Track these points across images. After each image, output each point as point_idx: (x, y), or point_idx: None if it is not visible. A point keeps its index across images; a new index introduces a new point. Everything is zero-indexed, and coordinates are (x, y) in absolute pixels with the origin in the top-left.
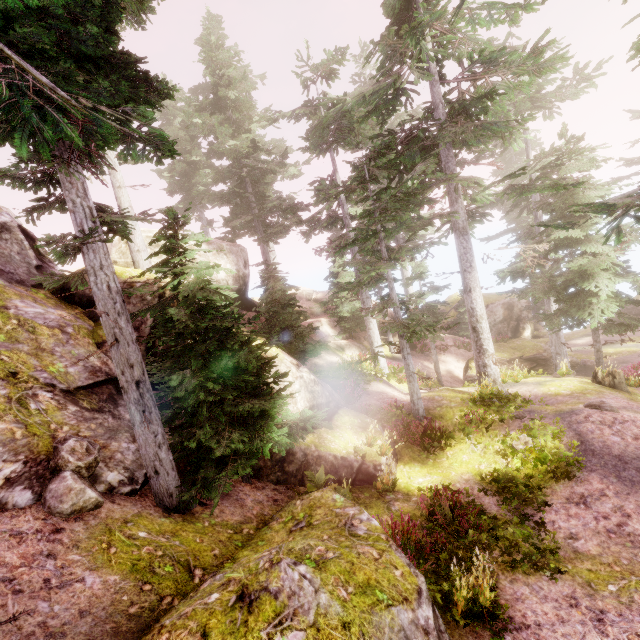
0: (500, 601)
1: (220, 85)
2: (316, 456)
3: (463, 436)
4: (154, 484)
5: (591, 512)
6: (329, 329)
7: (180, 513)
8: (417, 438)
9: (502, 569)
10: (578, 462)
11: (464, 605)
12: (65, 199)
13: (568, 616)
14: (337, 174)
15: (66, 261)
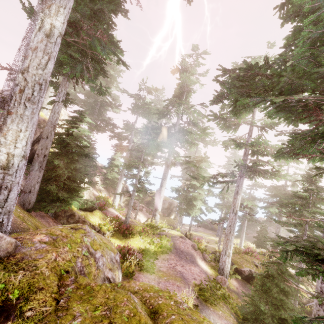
0: (134, 276)
1: (108, 65)
2: (83, 220)
3: (138, 235)
4: (25, 196)
5: (168, 263)
6: (99, 180)
7: (28, 212)
8: (122, 230)
9: (137, 270)
10: (170, 249)
11: (124, 269)
12: (56, 83)
13: (151, 281)
14: (136, 123)
15: (49, 104)
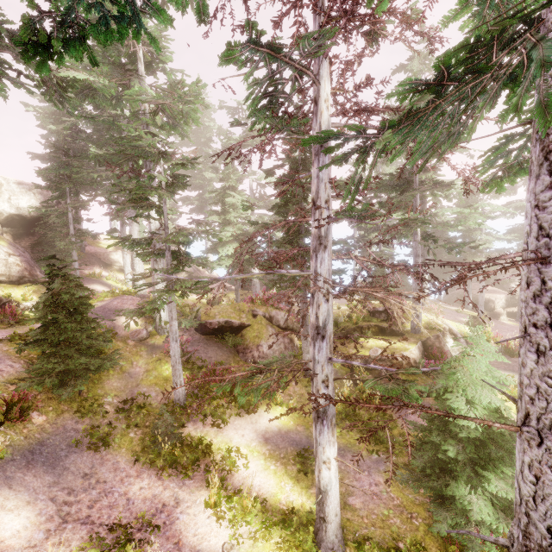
0: None
1: None
2: None
3: None
4: None
5: None
6: (121, 258)
7: None
8: None
9: None
10: None
11: None
12: None
13: None
14: None
15: None
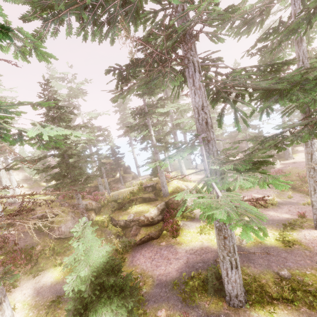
0: None
1: None
2: None
3: None
4: None
5: None
6: (16, 176)
7: None
8: None
9: None
10: None
11: None
12: None
13: None
14: None
15: None
